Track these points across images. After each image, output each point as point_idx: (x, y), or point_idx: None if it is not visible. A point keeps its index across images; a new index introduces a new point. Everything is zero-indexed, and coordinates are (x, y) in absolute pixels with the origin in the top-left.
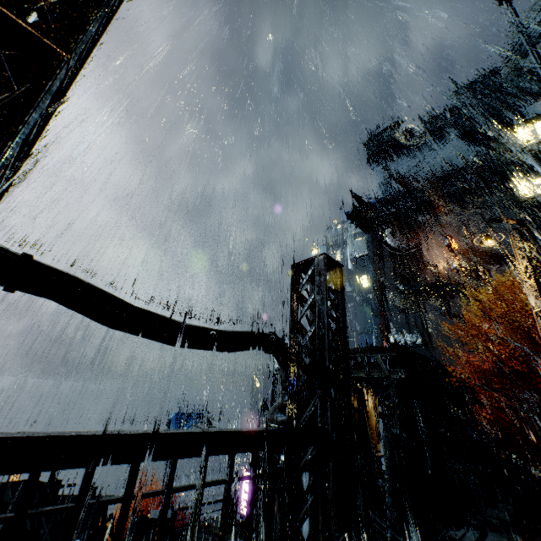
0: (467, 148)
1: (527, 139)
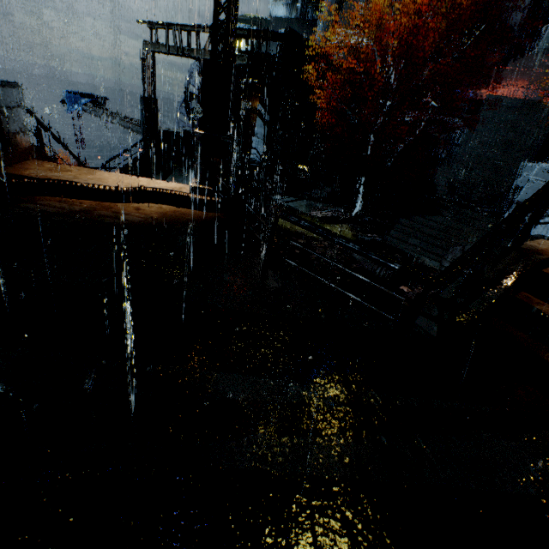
0: None
1: None
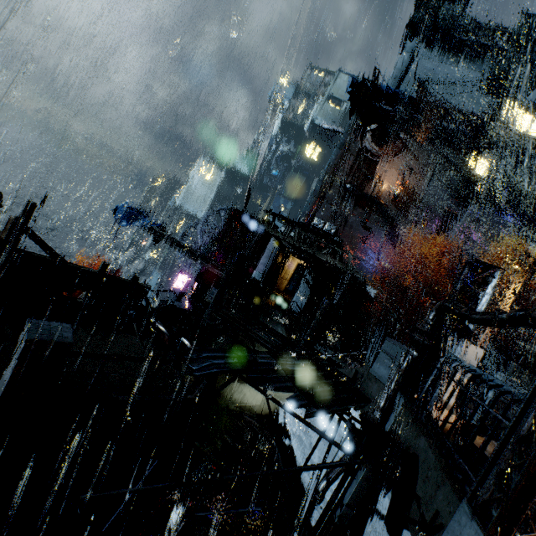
0: (483, 92)
1: (522, 128)
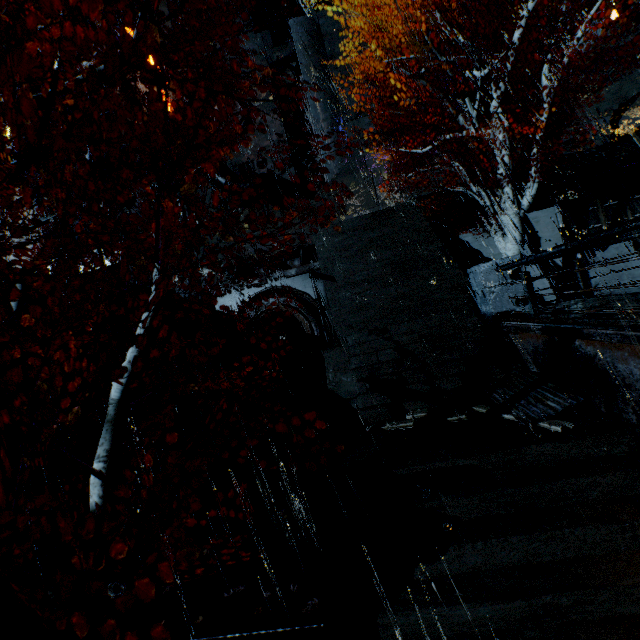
0: None
1: None
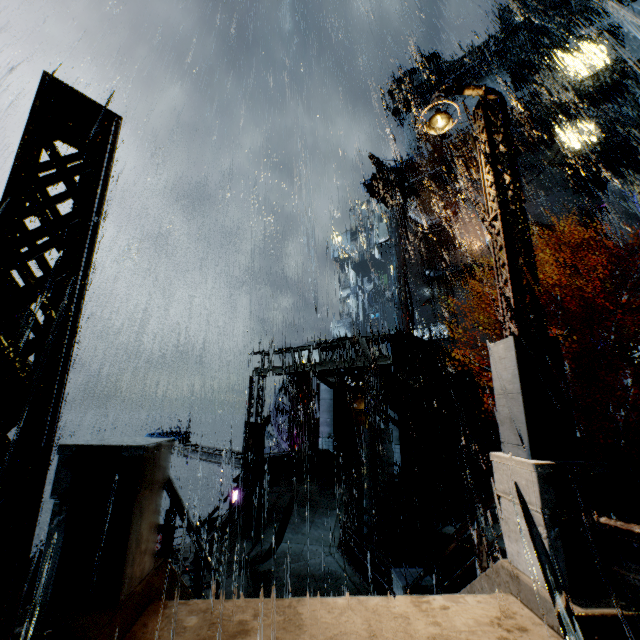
0: (513, 90)
1: (582, 71)
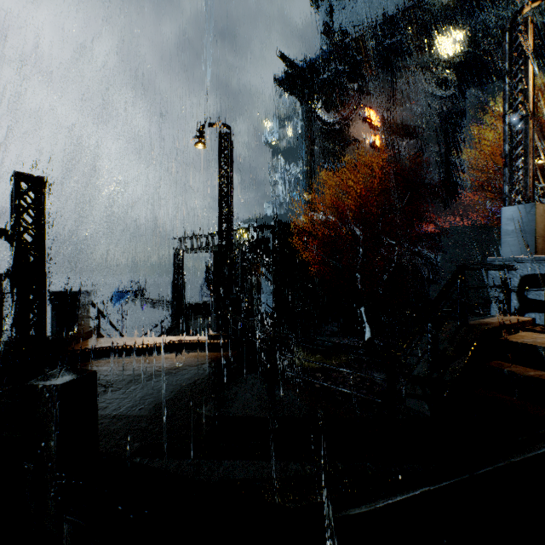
0: None
1: None
